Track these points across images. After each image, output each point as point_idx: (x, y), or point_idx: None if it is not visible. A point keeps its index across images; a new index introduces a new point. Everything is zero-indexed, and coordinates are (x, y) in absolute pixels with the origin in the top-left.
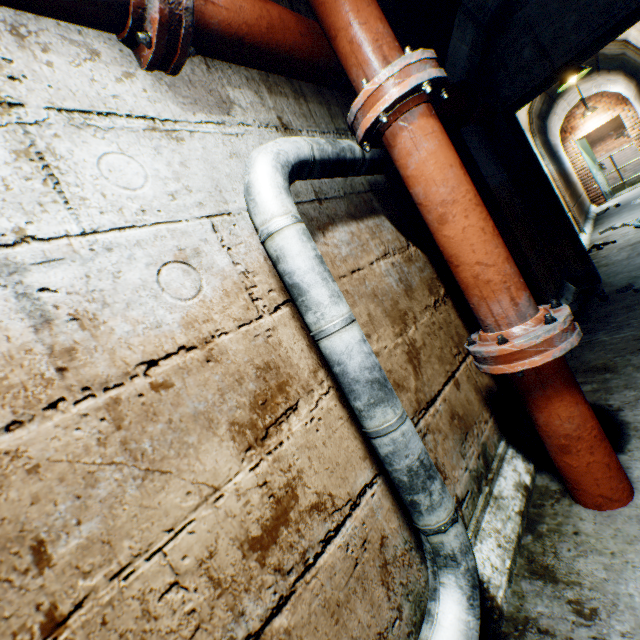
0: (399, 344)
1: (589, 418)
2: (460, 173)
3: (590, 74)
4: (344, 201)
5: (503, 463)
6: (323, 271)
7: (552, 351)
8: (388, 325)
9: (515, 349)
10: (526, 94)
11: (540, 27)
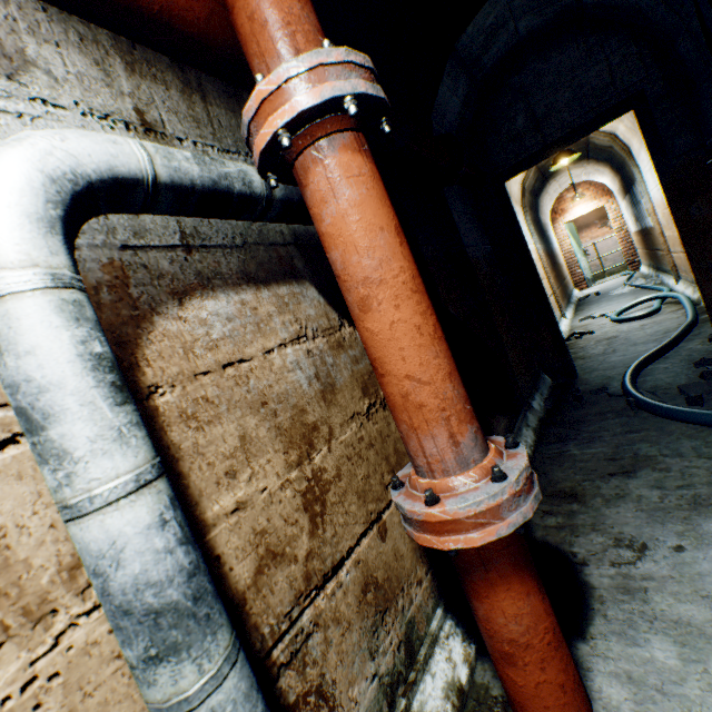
0: (292, 480)
1: (543, 615)
2: (395, 241)
3: (581, 161)
4: (240, 253)
5: (435, 647)
6: (90, 387)
7: (497, 526)
8: (278, 450)
9: (447, 517)
10: (516, 164)
11: (535, 97)
